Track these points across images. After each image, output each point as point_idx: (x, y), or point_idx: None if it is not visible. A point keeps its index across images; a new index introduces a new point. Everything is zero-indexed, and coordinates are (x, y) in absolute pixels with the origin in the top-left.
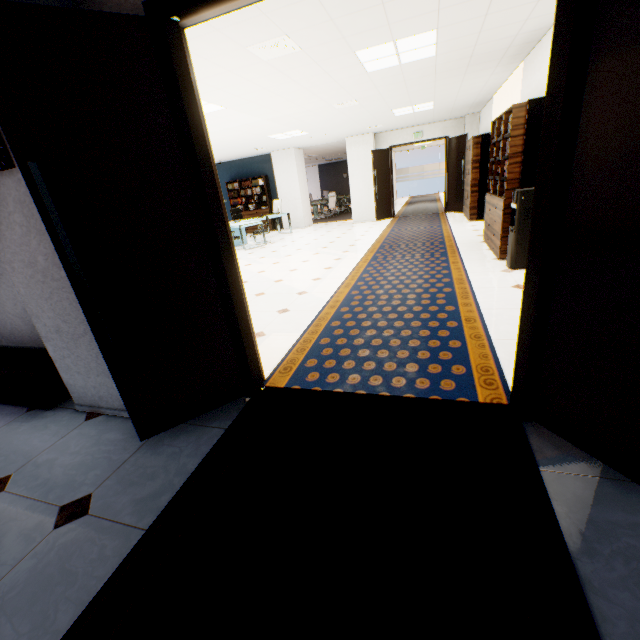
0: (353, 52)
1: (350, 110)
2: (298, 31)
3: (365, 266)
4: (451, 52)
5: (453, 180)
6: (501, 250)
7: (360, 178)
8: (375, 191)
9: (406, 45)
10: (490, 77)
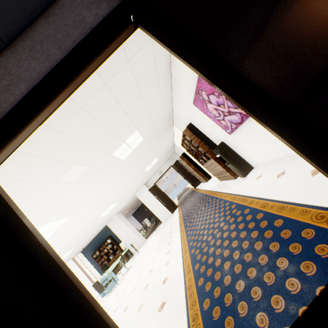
0: (111, 155)
1: (127, 180)
2: (80, 159)
3: (185, 233)
4: (148, 135)
5: (186, 175)
6: (232, 175)
7: (152, 203)
8: (162, 203)
9: (130, 141)
10: (168, 136)
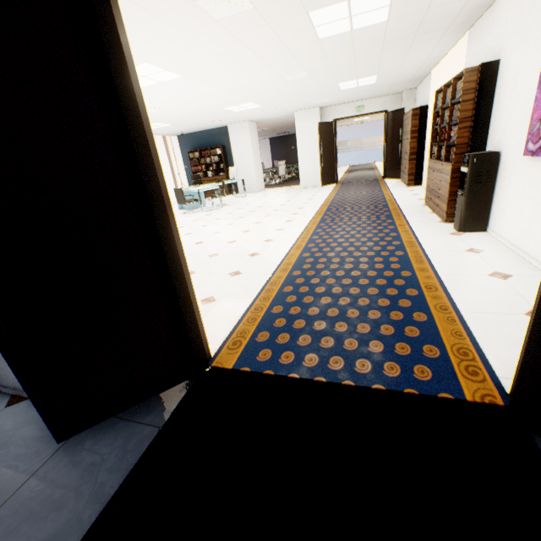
0: (306, 13)
1: (300, 82)
2: None
3: (314, 228)
4: (402, 17)
5: (391, 150)
6: (447, 213)
7: (307, 148)
8: (321, 159)
9: (360, 6)
10: (433, 49)
